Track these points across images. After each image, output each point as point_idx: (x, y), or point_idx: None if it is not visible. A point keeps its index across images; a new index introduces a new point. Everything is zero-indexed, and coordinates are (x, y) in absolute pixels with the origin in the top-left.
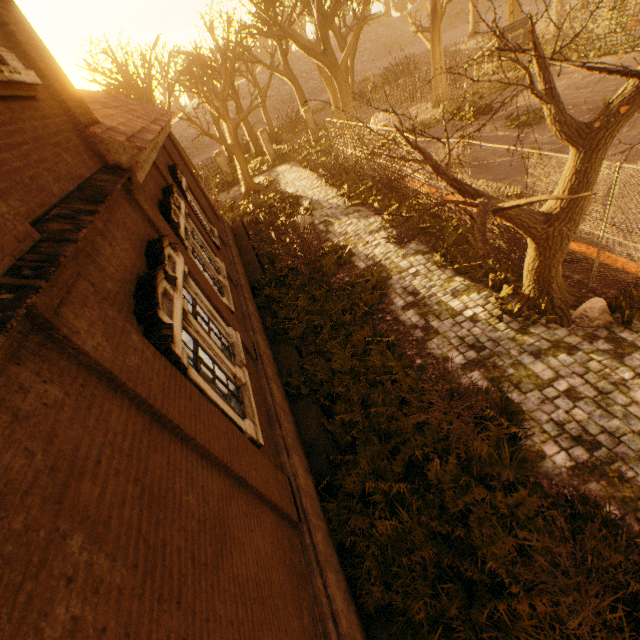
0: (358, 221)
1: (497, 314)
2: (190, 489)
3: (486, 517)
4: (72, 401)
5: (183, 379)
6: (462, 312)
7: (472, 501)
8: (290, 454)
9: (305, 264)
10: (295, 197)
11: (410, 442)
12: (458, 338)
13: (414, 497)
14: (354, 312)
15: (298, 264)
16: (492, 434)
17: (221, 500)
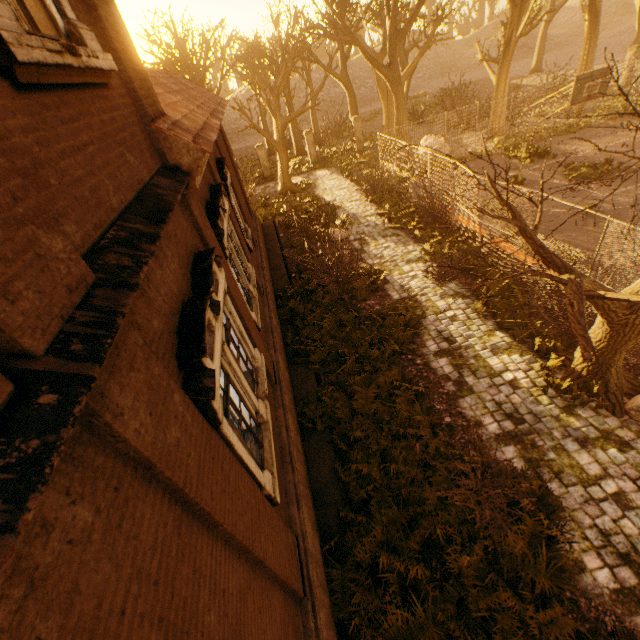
0: (396, 246)
1: (540, 384)
2: (212, 601)
3: (511, 629)
4: (102, 520)
5: (217, 440)
6: (501, 373)
7: (498, 607)
8: (301, 507)
9: (335, 282)
10: (332, 206)
11: (433, 517)
12: (494, 402)
13: (430, 585)
14: (382, 347)
15: (329, 282)
16: (526, 528)
17: (239, 601)
